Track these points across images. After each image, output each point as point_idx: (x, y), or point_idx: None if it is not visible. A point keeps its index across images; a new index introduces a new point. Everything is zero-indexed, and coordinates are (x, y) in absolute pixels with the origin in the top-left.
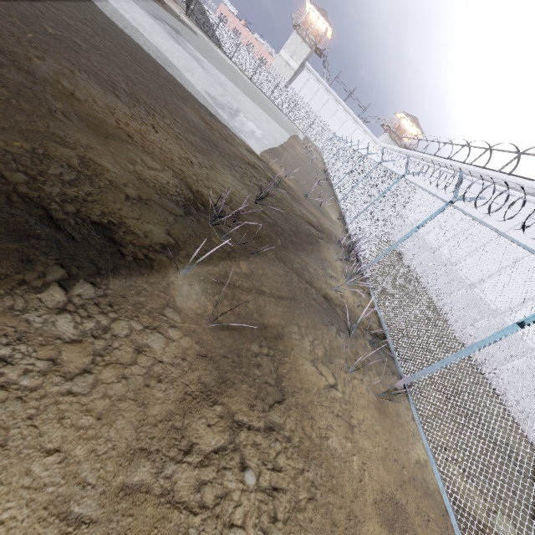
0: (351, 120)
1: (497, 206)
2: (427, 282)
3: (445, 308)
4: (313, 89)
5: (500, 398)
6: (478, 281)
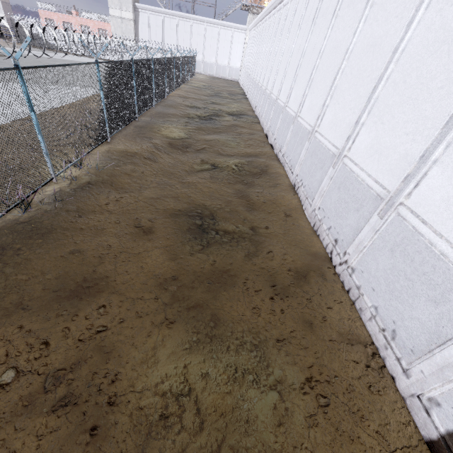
0: (209, 26)
1: (318, 1)
2: (283, 154)
3: (298, 181)
4: (158, 25)
5: (355, 307)
6: (316, 121)
